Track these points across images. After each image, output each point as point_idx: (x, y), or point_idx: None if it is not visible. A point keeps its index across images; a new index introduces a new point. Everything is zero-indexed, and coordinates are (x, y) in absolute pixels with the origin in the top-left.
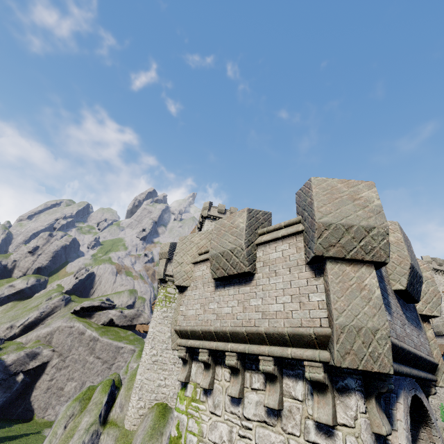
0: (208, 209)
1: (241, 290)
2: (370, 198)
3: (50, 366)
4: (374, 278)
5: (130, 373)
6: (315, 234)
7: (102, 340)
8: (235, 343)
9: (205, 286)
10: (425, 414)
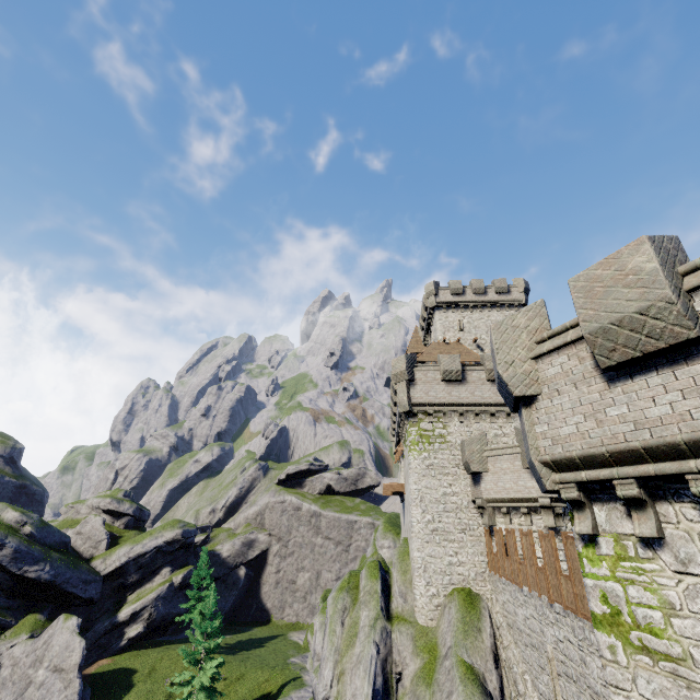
0: (435, 294)
1: (680, 373)
2: None
3: (271, 555)
4: None
5: (396, 551)
6: None
7: (326, 515)
8: None
9: (579, 386)
10: None
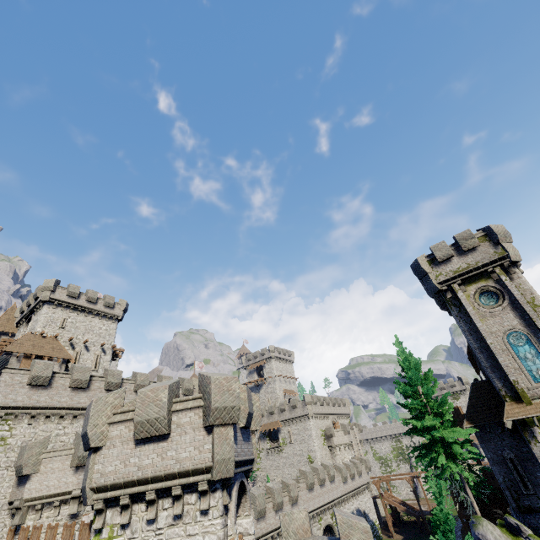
0: (52, 291)
1: (159, 445)
2: (236, 389)
3: None
4: (232, 432)
5: None
6: (211, 413)
7: None
8: (154, 483)
9: (124, 444)
10: (245, 488)
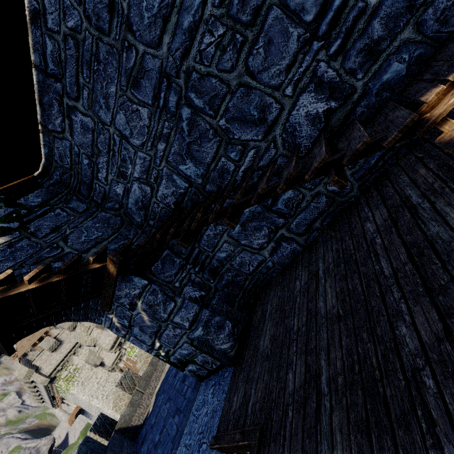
0: None
1: None
2: None
3: None
4: None
5: None
6: None
7: None
8: None
9: (102, 333)
10: None
